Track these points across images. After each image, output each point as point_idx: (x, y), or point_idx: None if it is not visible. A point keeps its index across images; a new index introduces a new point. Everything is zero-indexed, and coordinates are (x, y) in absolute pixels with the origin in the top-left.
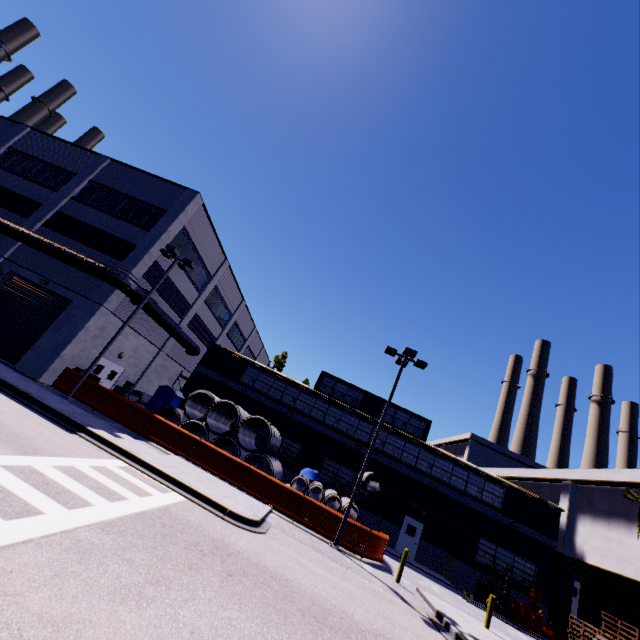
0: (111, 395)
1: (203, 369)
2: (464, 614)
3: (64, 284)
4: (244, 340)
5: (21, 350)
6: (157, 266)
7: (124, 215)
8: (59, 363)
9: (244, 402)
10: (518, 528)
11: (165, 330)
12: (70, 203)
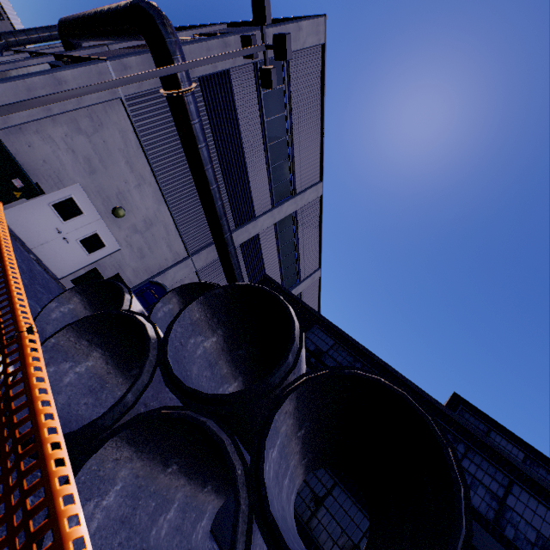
0: None
1: None
2: None
3: None
4: None
5: None
6: (228, 91)
7: None
8: None
9: None
10: None
11: (204, 209)
12: None
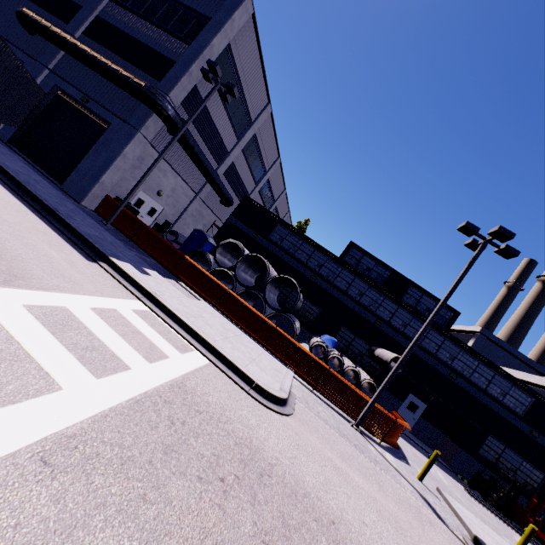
0: (146, 229)
1: (235, 220)
2: (489, 530)
3: (103, 104)
4: (273, 201)
5: (67, 171)
6: (197, 94)
7: (164, 24)
8: (99, 189)
9: (270, 259)
10: (537, 438)
11: (202, 173)
12: (109, 6)
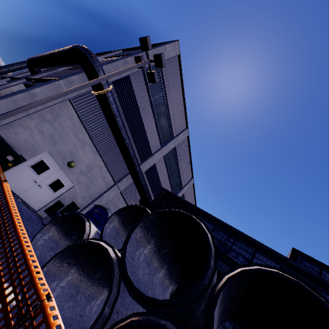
0: None
1: None
2: None
3: None
4: None
5: None
6: (129, 86)
7: None
8: None
9: None
10: None
11: (122, 154)
12: None
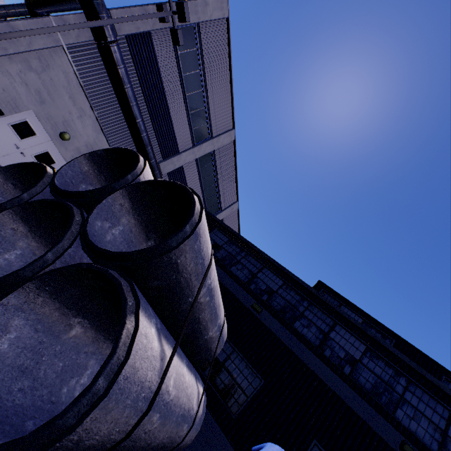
0: None
1: None
2: None
3: None
4: None
5: None
6: (151, 49)
7: None
8: None
9: None
10: None
11: (133, 138)
12: None
